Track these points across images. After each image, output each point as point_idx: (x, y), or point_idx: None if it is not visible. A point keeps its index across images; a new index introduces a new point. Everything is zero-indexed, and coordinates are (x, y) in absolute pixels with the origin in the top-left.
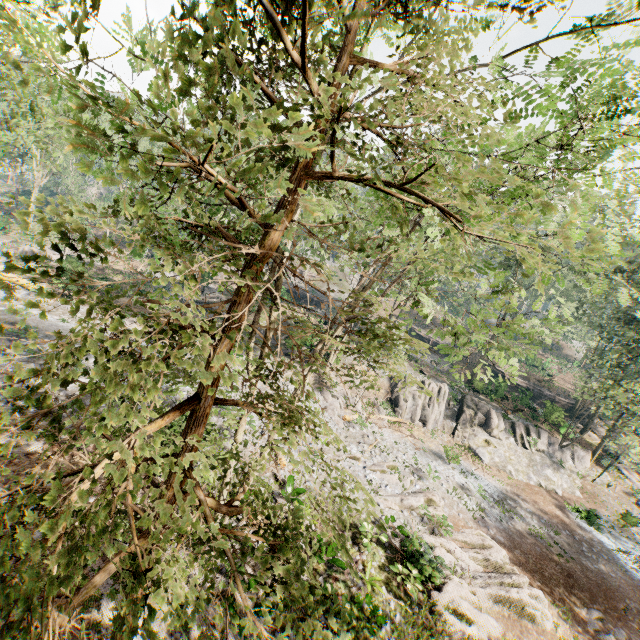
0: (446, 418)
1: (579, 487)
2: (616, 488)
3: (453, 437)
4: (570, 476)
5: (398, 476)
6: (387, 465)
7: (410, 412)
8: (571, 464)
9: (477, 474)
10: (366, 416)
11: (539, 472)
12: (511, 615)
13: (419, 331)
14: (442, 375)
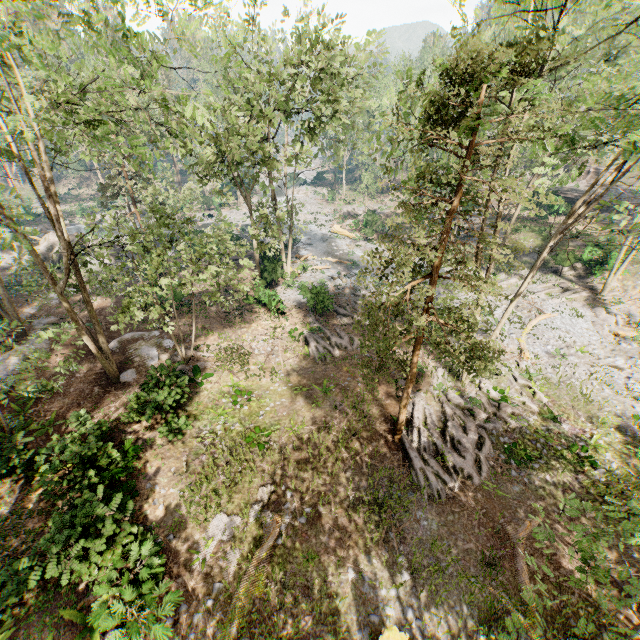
0: None
1: None
2: None
3: None
4: None
5: None
6: None
7: None
8: None
9: None
10: None
11: None
12: None
13: None
14: None
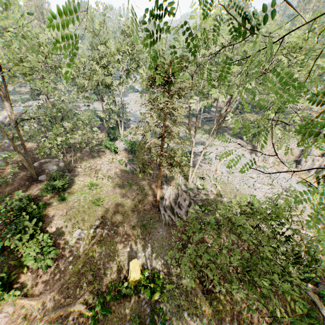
0: None
1: None
2: None
3: None
4: None
5: (271, 187)
6: (268, 183)
7: (308, 168)
8: None
9: None
10: (272, 166)
11: None
12: (298, 238)
13: None
14: None
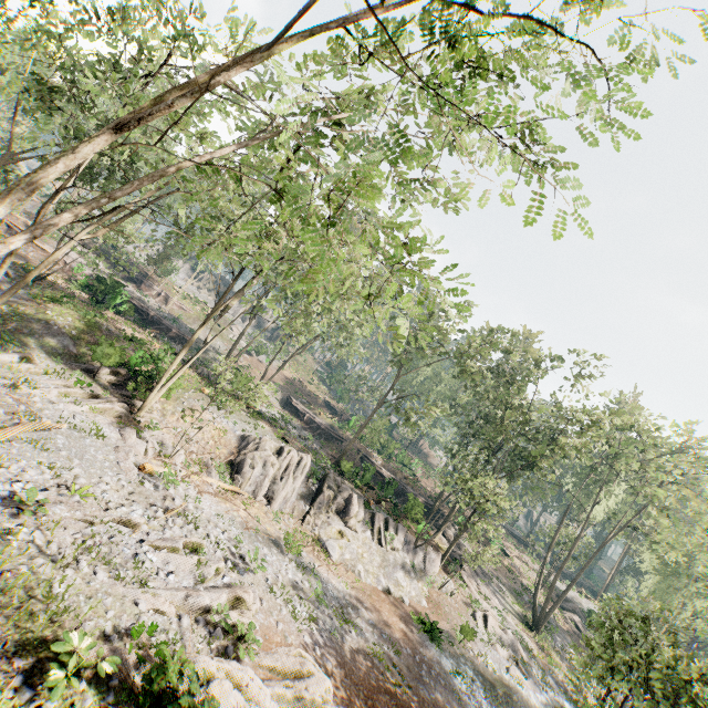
0: (300, 498)
1: (426, 595)
2: (458, 597)
3: (302, 524)
4: (419, 582)
5: (198, 560)
6: (186, 541)
7: (255, 483)
8: (422, 568)
9: (320, 572)
10: (185, 475)
11: (390, 575)
12: None
13: (296, 403)
14: (309, 450)
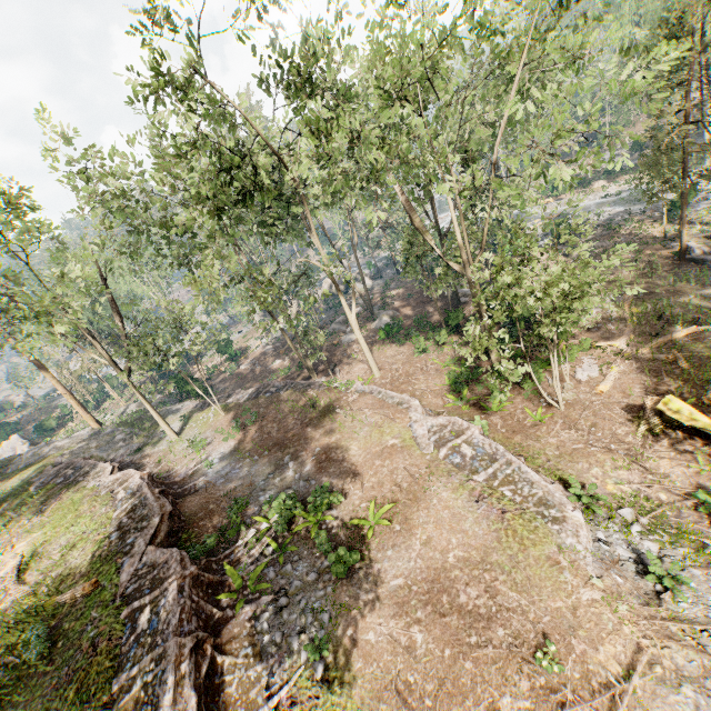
0: None
1: None
2: None
3: None
4: None
5: None
6: None
7: None
8: None
9: None
10: None
11: None
12: None
13: None
14: None
